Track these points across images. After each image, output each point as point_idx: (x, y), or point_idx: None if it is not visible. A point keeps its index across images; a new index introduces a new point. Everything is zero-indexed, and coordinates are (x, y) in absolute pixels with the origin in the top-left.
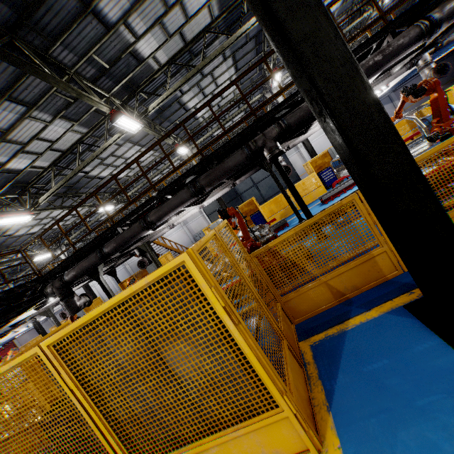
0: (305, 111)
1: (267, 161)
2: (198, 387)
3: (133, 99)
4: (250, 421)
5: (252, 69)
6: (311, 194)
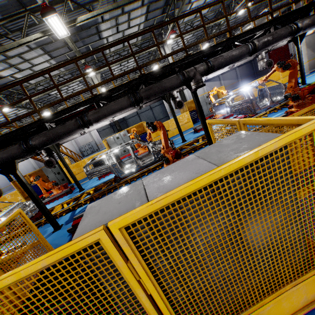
0: (225, 59)
1: (193, 89)
2: (277, 254)
3: (59, 5)
4: (305, 276)
5: (190, 14)
6: (184, 126)
